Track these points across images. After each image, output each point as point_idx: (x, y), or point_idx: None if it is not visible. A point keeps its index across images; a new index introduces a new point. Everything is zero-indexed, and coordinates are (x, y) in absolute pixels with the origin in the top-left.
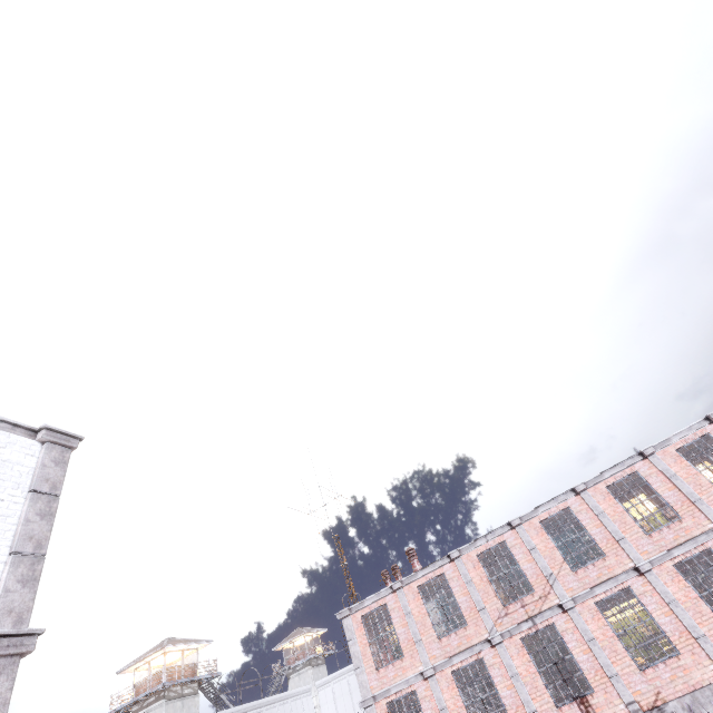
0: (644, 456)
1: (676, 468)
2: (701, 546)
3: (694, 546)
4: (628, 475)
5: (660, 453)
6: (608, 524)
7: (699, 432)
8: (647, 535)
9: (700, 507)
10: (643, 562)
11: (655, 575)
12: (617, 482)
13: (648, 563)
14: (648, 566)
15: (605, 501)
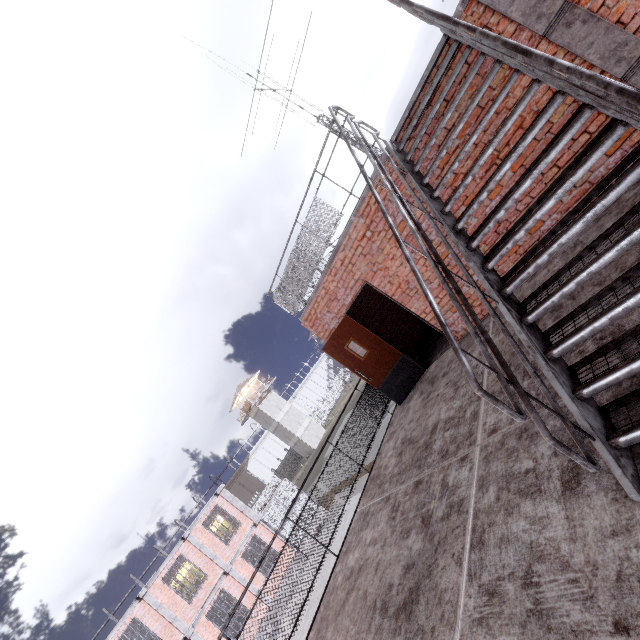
0: (185, 538)
1: (203, 538)
2: (218, 590)
3: (215, 593)
4: (176, 559)
5: (194, 531)
6: (165, 612)
7: (213, 505)
8: (190, 603)
9: (216, 561)
10: (189, 629)
11: (196, 633)
12: (169, 570)
13: (192, 627)
14: (192, 630)
15: (162, 593)
